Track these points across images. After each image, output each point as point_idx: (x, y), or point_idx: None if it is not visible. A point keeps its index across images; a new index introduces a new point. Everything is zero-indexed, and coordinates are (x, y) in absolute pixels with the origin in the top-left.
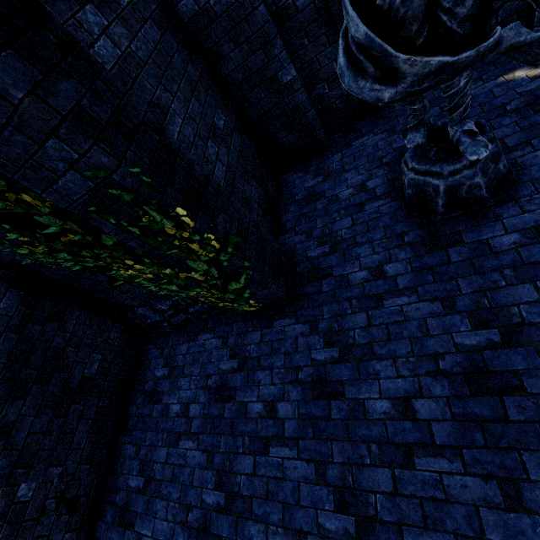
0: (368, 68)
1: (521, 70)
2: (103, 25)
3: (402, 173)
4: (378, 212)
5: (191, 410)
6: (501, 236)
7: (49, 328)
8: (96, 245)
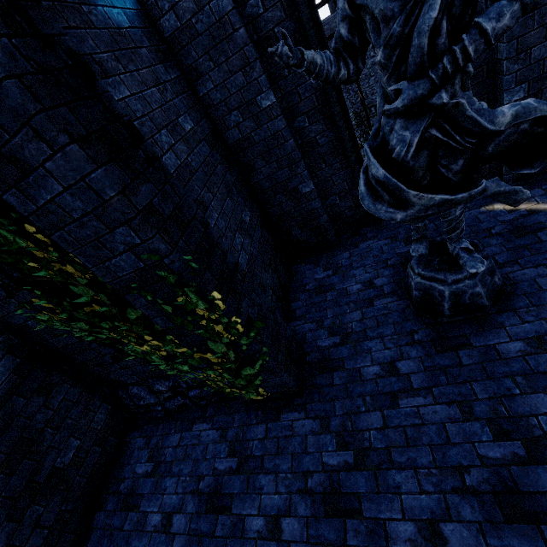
0: (384, 196)
1: (499, 204)
2: (171, 143)
3: (409, 276)
4: (387, 308)
5: (175, 523)
6: (507, 343)
7: (33, 403)
8: (119, 317)
